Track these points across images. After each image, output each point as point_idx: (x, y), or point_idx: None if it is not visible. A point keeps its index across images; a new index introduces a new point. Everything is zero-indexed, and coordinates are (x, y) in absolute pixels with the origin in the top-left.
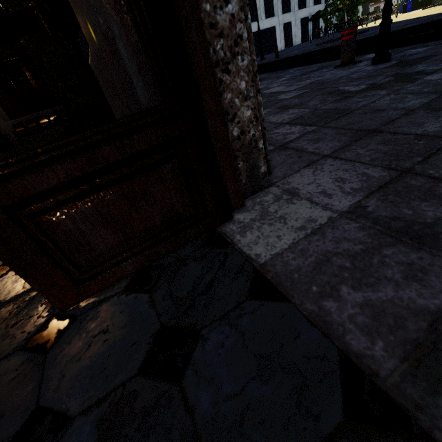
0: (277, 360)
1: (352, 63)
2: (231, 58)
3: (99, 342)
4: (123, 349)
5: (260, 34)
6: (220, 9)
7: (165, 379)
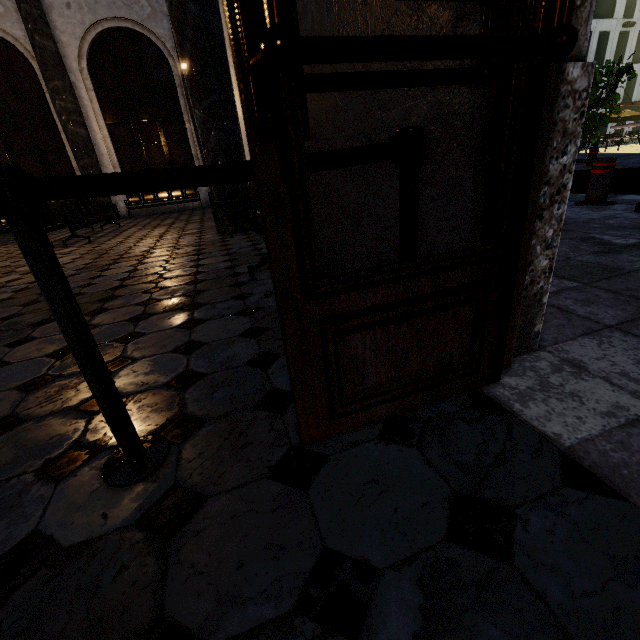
0: (639, 565)
1: (603, 203)
2: (548, 205)
3: (374, 492)
4: (413, 508)
5: None
6: (555, 159)
7: (488, 554)
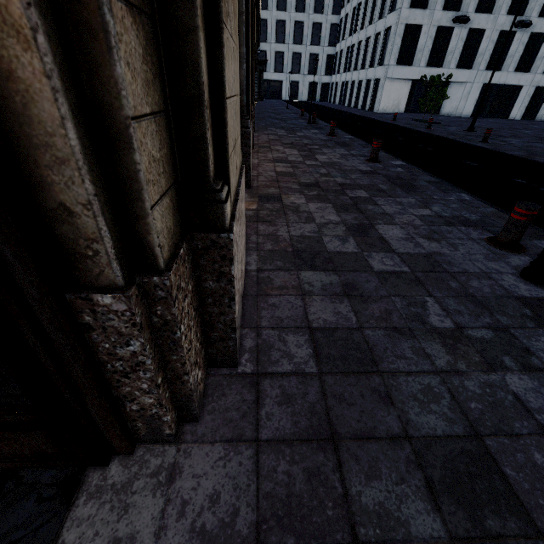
0: None
1: (509, 249)
2: (132, 371)
3: None
4: None
5: (484, 97)
6: (121, 347)
7: None
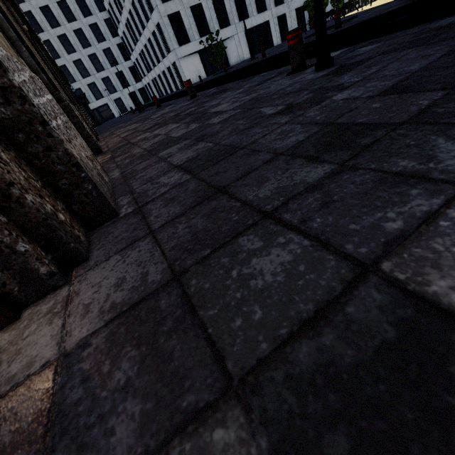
0: None
1: (302, 69)
2: None
3: None
4: None
5: (247, 33)
6: None
7: None
